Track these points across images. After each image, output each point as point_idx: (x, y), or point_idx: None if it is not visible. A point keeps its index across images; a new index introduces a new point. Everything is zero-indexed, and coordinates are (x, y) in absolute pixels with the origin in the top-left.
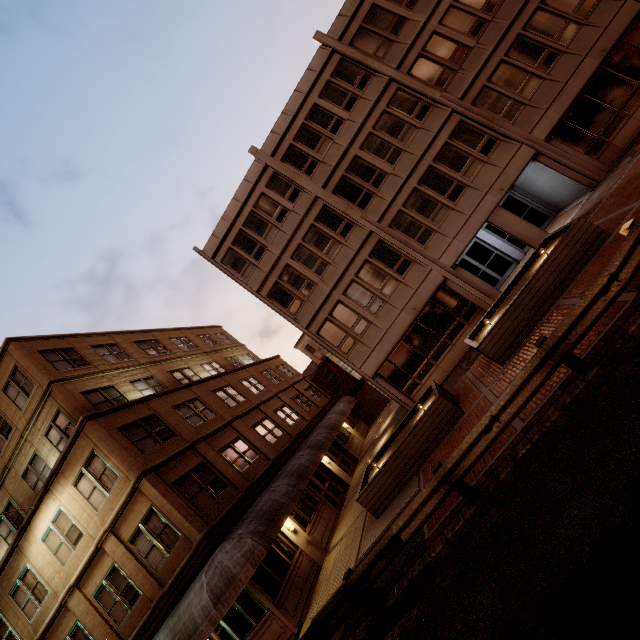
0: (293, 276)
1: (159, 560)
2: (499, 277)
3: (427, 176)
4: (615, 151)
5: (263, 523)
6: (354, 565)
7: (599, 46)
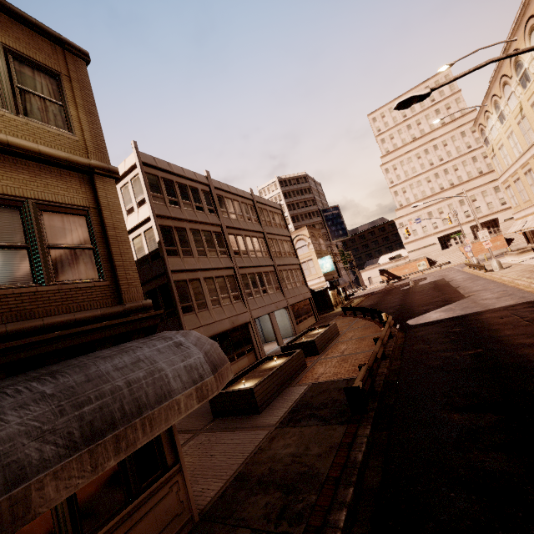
0: (184, 237)
1: (4, 276)
2: None
3: (259, 274)
4: (300, 329)
5: None
6: (270, 430)
7: (304, 295)
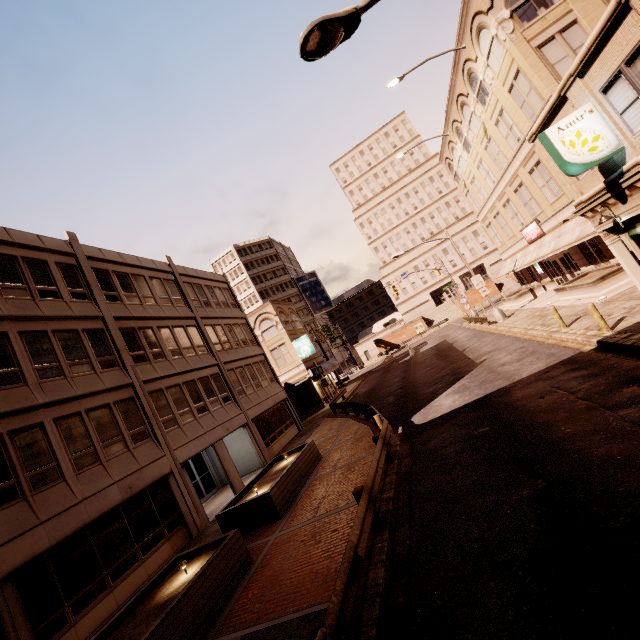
0: (1, 350)
1: None
2: None
3: (190, 384)
4: (273, 452)
5: None
6: None
7: (275, 398)
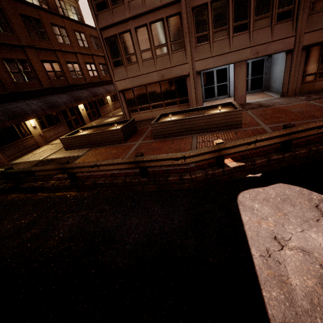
0: None
1: None
2: (216, 95)
3: None
4: (311, 87)
5: (5, 116)
6: (41, 159)
7: None
